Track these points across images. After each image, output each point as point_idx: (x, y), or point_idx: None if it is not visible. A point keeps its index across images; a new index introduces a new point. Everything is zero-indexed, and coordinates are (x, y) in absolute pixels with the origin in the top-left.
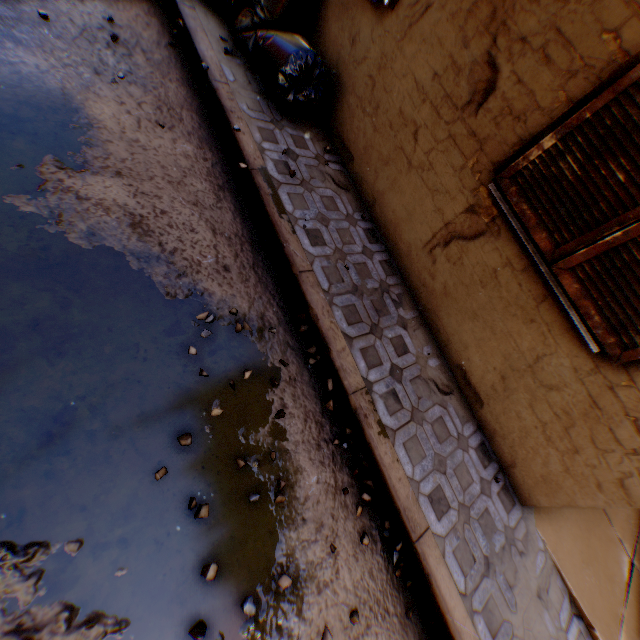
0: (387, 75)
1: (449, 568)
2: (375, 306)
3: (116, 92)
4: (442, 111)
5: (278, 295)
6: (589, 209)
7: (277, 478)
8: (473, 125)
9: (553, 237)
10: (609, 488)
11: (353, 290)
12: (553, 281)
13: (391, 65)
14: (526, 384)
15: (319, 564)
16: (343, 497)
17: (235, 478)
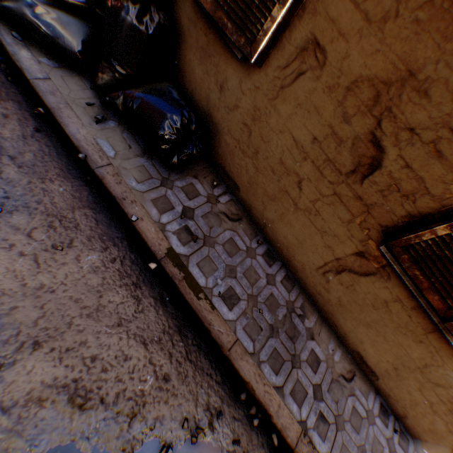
0: (263, 126)
1: None
2: (289, 335)
3: None
4: (325, 171)
5: (214, 371)
6: None
7: None
8: (358, 190)
9: (445, 301)
10: None
11: (270, 332)
12: (443, 328)
13: (266, 118)
14: (415, 377)
15: None
16: None
17: None
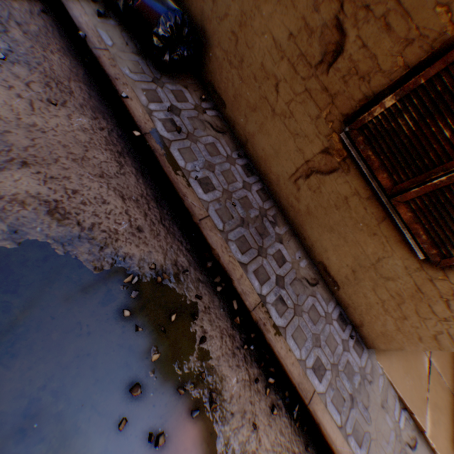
0: (248, 32)
1: (330, 413)
2: (258, 231)
3: (1, 75)
4: (298, 68)
5: (185, 240)
6: (421, 157)
7: (209, 390)
8: (325, 82)
9: (392, 177)
10: (427, 340)
11: (241, 223)
12: (391, 209)
13: (250, 23)
14: (370, 276)
15: (247, 440)
16: (256, 385)
17: (179, 403)
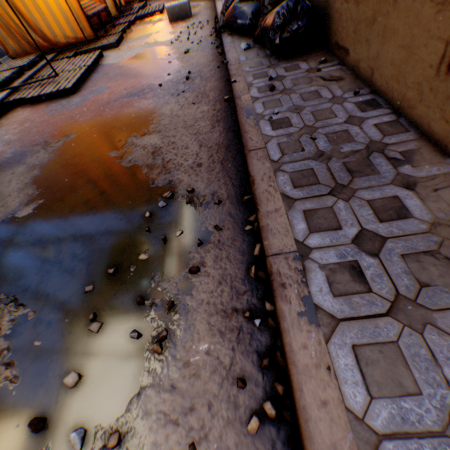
0: None
1: None
2: (349, 167)
3: (177, 99)
4: None
5: (236, 177)
6: None
7: (165, 327)
8: None
9: None
10: None
11: (315, 156)
12: None
13: None
14: None
15: None
16: (235, 389)
17: (131, 312)
